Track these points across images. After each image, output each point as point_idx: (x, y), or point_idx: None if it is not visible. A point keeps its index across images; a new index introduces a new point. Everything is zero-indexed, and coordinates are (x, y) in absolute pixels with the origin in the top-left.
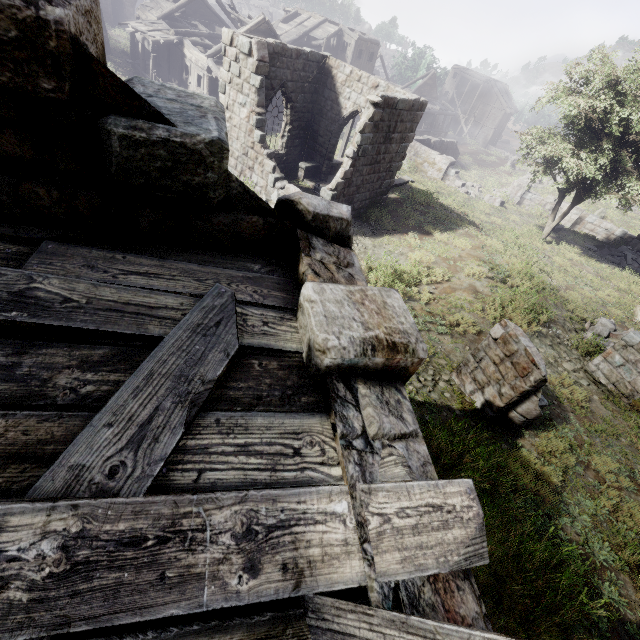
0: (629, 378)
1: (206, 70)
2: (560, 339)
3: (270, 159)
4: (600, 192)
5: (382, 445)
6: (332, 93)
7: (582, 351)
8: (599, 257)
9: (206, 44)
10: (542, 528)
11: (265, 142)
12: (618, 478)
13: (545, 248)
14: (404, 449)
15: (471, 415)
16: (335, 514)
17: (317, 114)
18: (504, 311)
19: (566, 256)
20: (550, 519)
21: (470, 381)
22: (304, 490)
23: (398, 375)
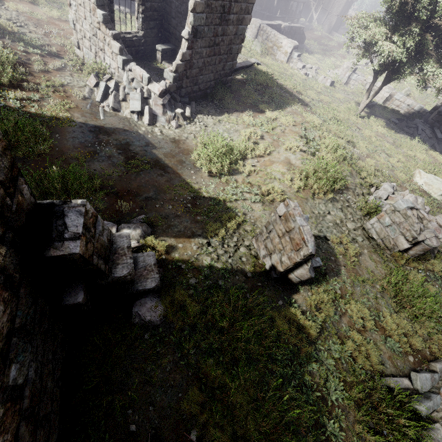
0: (393, 236)
1: None
2: (349, 203)
3: (116, 40)
4: (404, 73)
5: None
6: None
7: (364, 212)
8: (398, 129)
9: None
10: (292, 377)
11: (110, 22)
12: (365, 323)
13: (358, 122)
14: None
15: (260, 276)
16: None
17: None
18: (308, 181)
19: (373, 128)
20: (302, 366)
21: (263, 247)
22: None
23: None
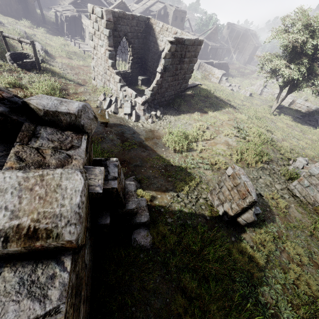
0: (312, 194)
1: None
2: (274, 170)
3: (118, 75)
4: (301, 86)
5: None
6: (153, 38)
7: (287, 177)
8: (302, 122)
9: None
10: (249, 295)
11: (115, 66)
12: (301, 258)
13: (272, 118)
14: None
15: (216, 219)
16: None
17: (147, 50)
18: (243, 155)
19: (284, 122)
20: (255, 288)
21: (216, 199)
22: None
23: (59, 250)
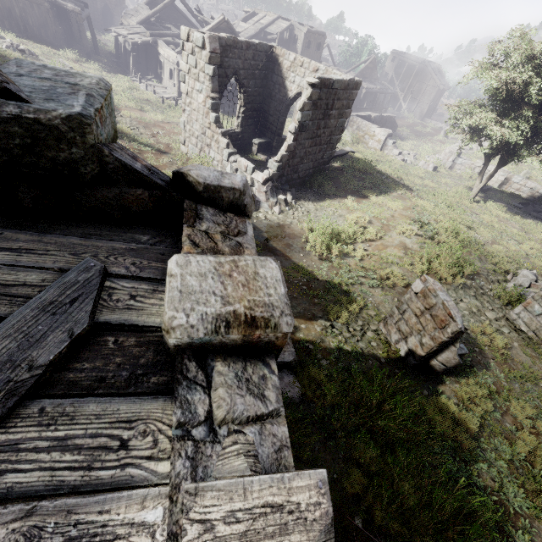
0: None
1: (176, 64)
2: (483, 290)
3: (224, 137)
4: (522, 155)
5: (227, 432)
6: (279, 78)
7: (504, 301)
8: (524, 213)
9: (177, 43)
10: (458, 474)
11: (220, 122)
12: (535, 423)
13: (473, 207)
14: (256, 433)
15: (395, 363)
16: (143, 525)
17: (267, 97)
18: (431, 265)
19: (493, 213)
20: (466, 465)
21: (395, 331)
22: (111, 496)
23: (266, 348)
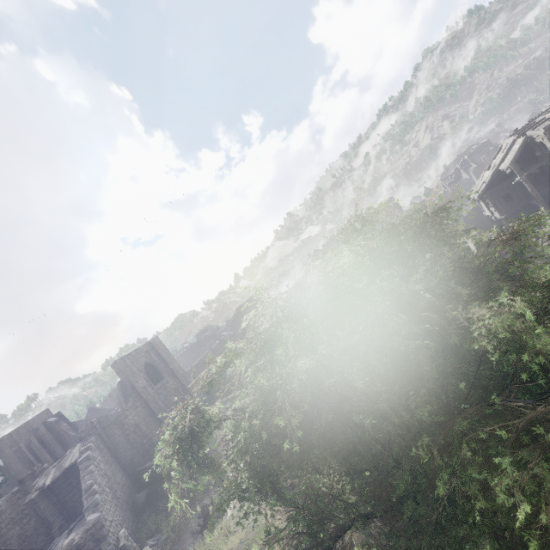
0: None
1: None
2: None
3: None
4: None
5: None
6: None
7: None
8: None
9: None
10: None
11: None
12: None
13: None
14: None
15: None
16: None
17: None
18: None
19: None
20: None
21: None
22: None
23: None
